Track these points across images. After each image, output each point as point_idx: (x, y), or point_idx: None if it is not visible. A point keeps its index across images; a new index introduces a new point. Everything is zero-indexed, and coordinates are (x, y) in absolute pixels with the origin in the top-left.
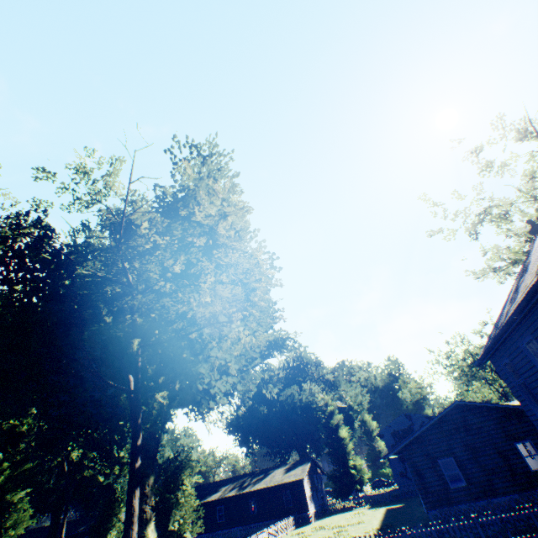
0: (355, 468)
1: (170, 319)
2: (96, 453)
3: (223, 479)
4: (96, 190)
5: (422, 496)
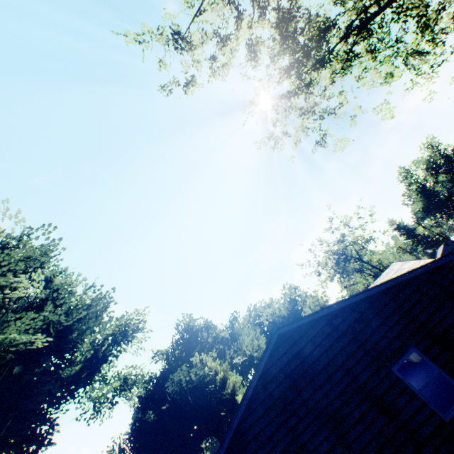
0: None
1: None
2: None
3: None
4: None
5: None
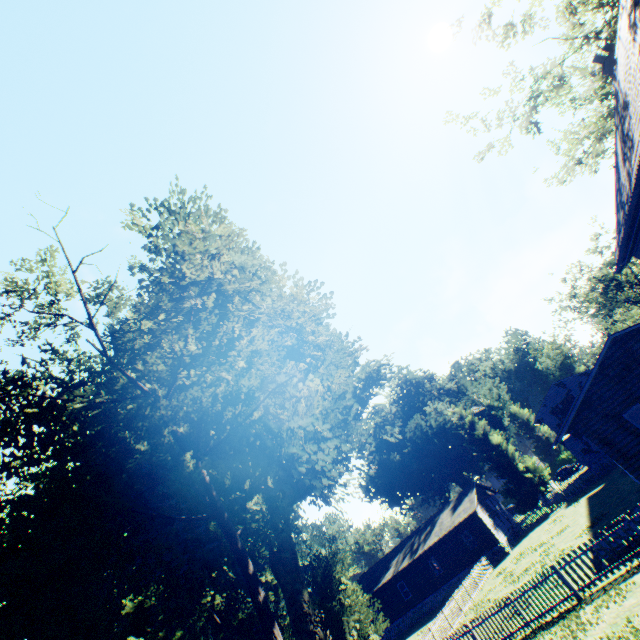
0: (528, 471)
1: (216, 411)
2: (241, 589)
3: (388, 552)
4: (45, 304)
5: (624, 466)
